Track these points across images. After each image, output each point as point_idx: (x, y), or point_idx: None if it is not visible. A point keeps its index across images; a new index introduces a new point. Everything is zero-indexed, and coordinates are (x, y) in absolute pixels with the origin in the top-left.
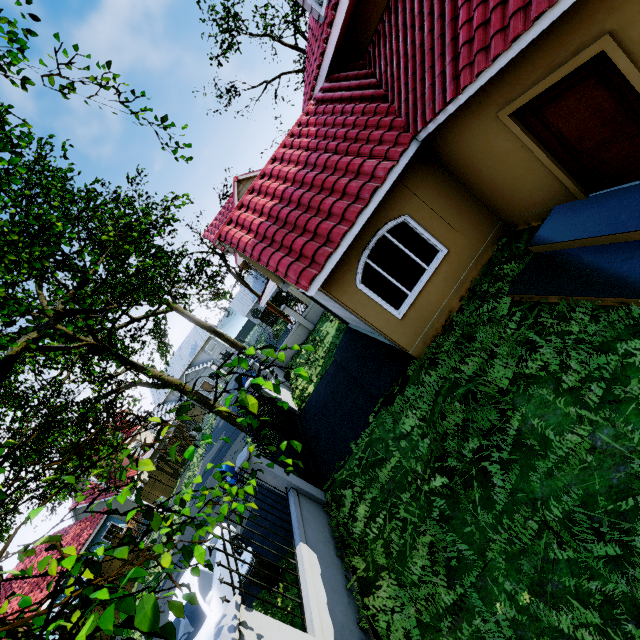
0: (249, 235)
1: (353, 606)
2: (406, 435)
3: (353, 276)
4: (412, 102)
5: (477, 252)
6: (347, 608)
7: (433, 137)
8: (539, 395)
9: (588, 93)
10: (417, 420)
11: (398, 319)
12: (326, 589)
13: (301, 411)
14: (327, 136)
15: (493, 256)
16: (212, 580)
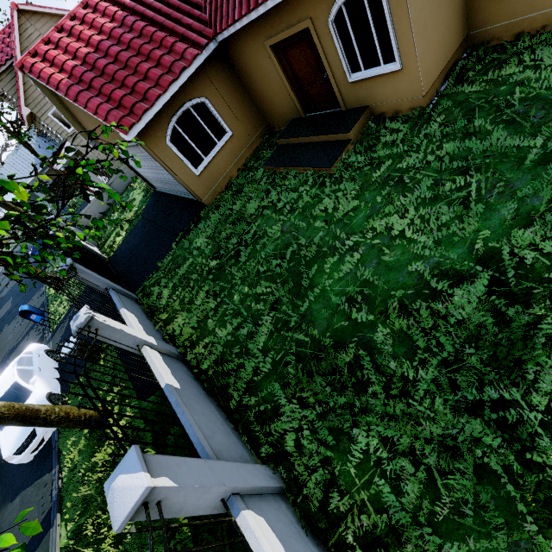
0: (62, 74)
1: (160, 334)
2: (197, 249)
3: (164, 134)
4: (214, 8)
5: (251, 140)
6: (156, 334)
7: (227, 43)
8: (267, 215)
9: (305, 50)
10: (205, 239)
11: (196, 175)
12: (142, 326)
13: (110, 258)
14: (143, 5)
15: (259, 145)
16: (32, 375)
